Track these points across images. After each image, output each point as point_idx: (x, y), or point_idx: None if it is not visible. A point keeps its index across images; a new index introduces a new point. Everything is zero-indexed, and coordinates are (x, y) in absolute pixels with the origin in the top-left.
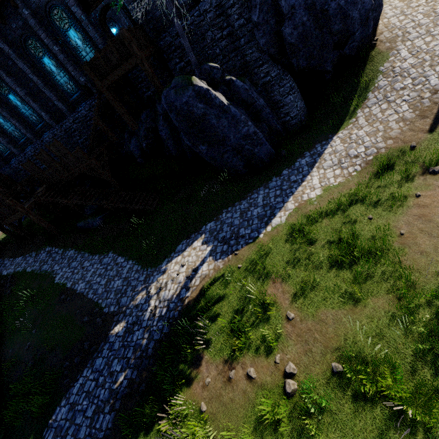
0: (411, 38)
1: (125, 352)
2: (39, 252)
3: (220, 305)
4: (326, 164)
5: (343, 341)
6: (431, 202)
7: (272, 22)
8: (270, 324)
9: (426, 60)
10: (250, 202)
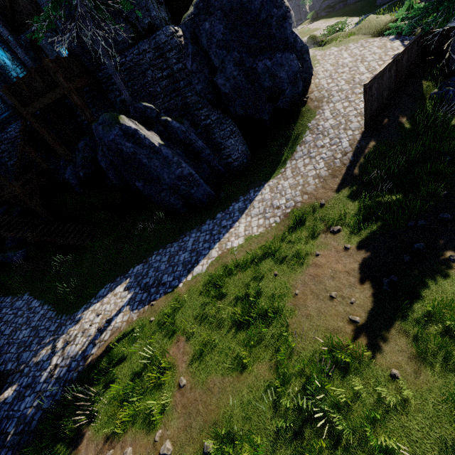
0: (334, 100)
1: (6, 425)
2: None
3: (121, 366)
4: (253, 212)
5: (222, 415)
6: (325, 262)
7: (206, 72)
8: (162, 392)
9: (342, 123)
10: (181, 245)
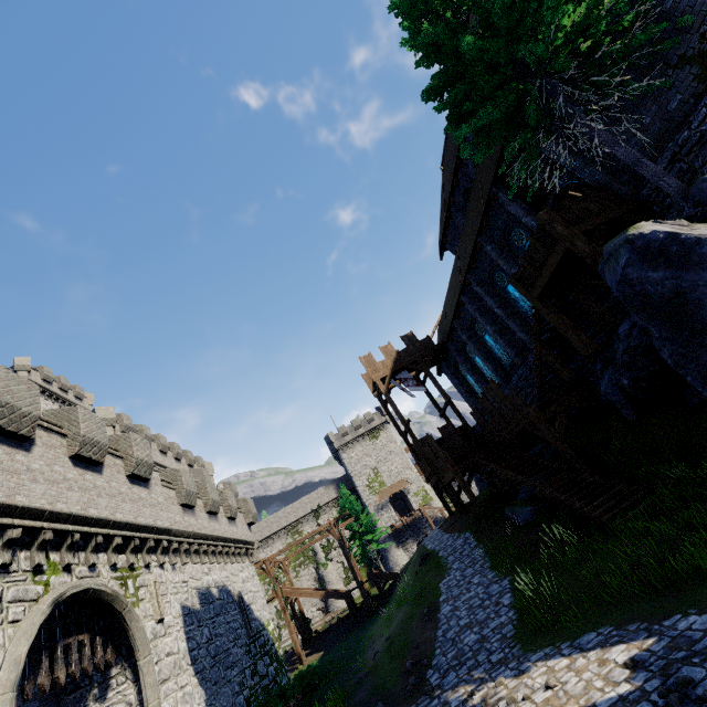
0: None
1: None
2: (459, 535)
3: None
4: None
5: None
6: None
7: None
8: None
9: None
10: None
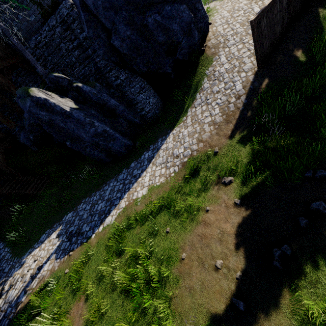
0: (229, 44)
1: None
2: None
3: (36, 321)
4: (158, 161)
5: None
6: (214, 220)
7: (104, 36)
8: None
9: (236, 66)
10: (101, 194)
